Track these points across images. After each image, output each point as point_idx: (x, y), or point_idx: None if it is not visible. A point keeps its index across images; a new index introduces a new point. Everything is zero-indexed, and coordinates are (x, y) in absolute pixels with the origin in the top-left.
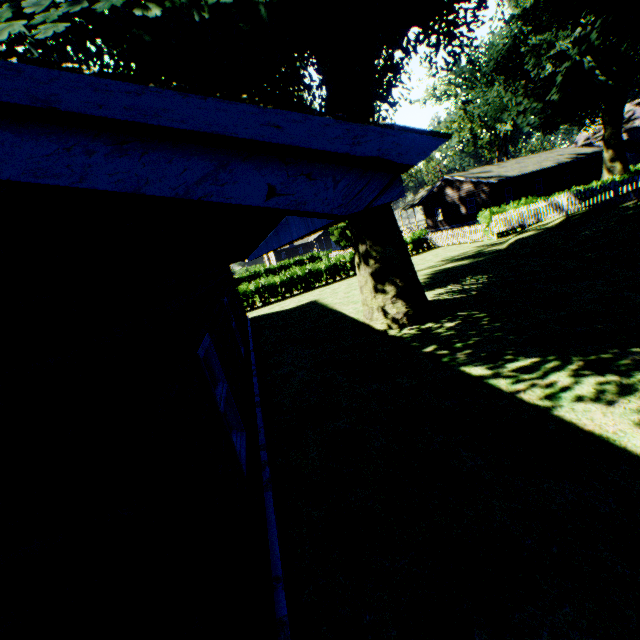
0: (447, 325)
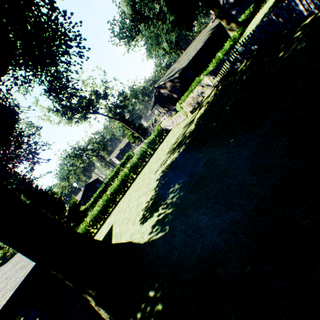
0: None
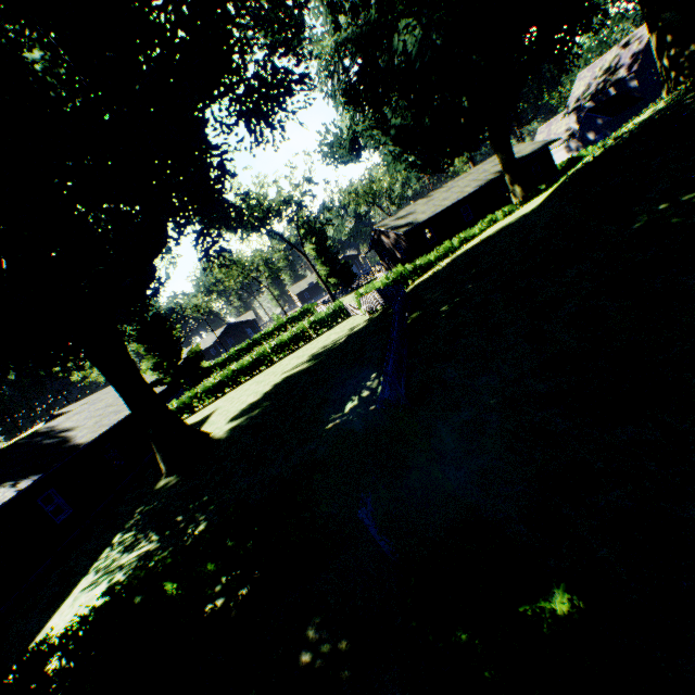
0: (174, 481)
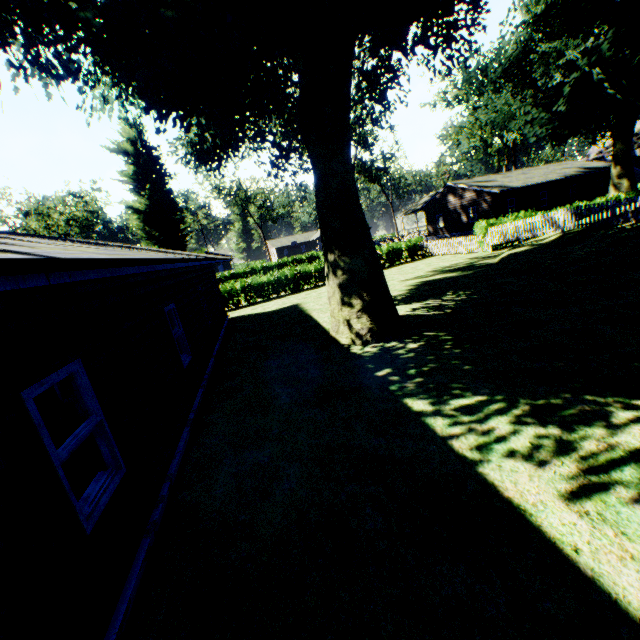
0: (410, 346)
